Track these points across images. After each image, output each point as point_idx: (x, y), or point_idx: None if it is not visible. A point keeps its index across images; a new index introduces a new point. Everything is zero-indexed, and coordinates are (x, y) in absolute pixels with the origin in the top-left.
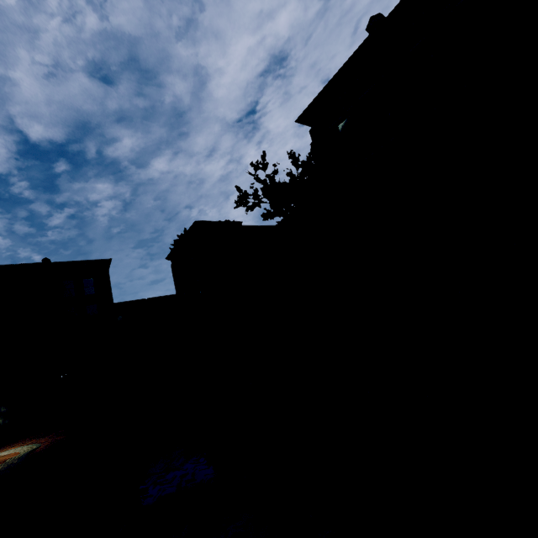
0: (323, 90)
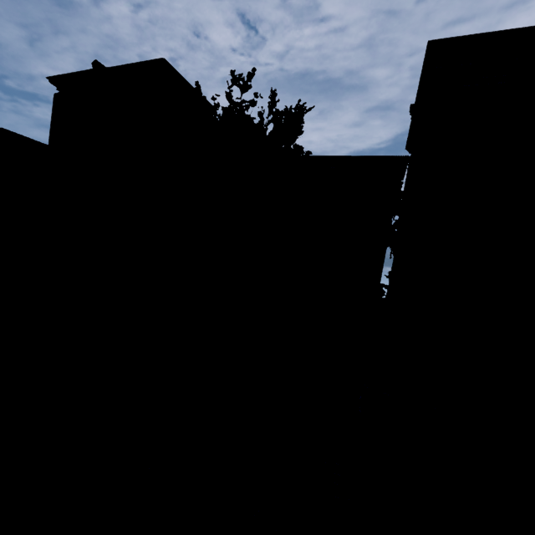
0: (495, 33)
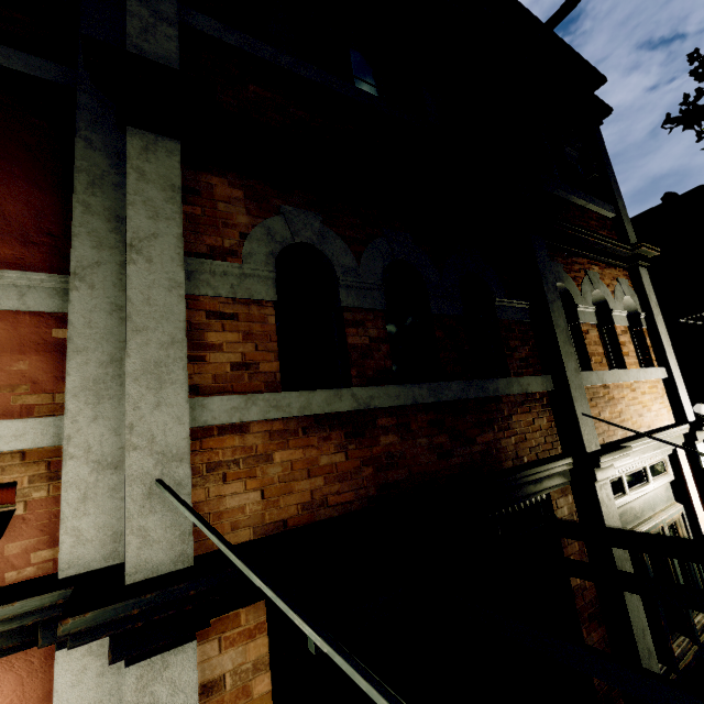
0: None
